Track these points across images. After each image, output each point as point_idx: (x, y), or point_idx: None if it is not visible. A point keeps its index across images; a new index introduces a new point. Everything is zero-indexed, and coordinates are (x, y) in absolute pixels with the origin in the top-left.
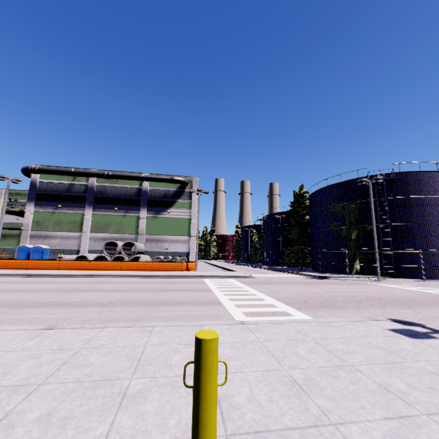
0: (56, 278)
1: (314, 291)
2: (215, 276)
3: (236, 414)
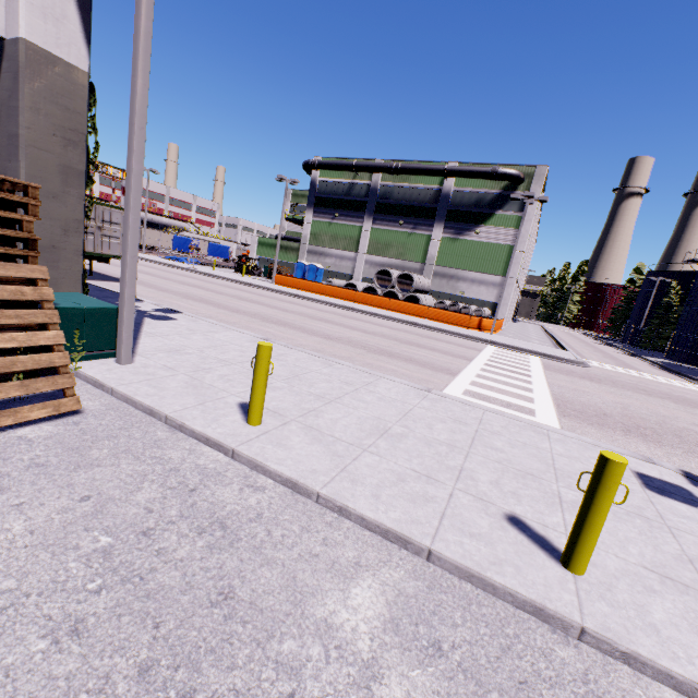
0: (316, 304)
1: (666, 414)
2: (510, 346)
3: (312, 418)
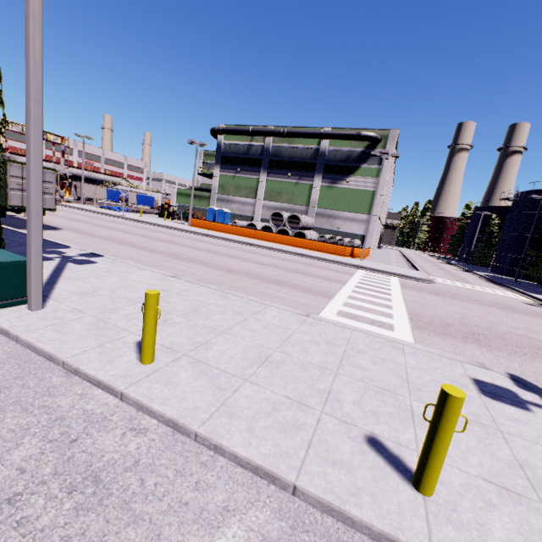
0: (223, 242)
1: (493, 320)
2: (376, 269)
3: (202, 351)
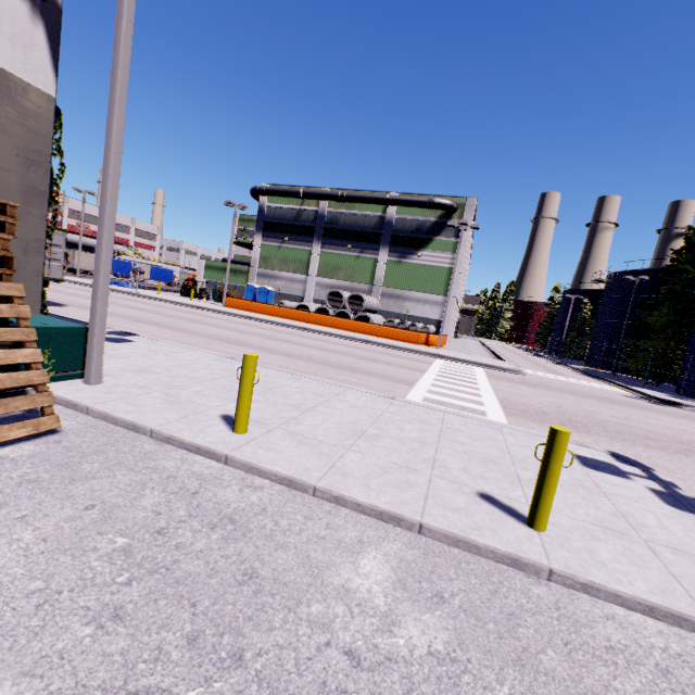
0: (271, 325)
1: (591, 410)
2: (456, 359)
3: (294, 425)
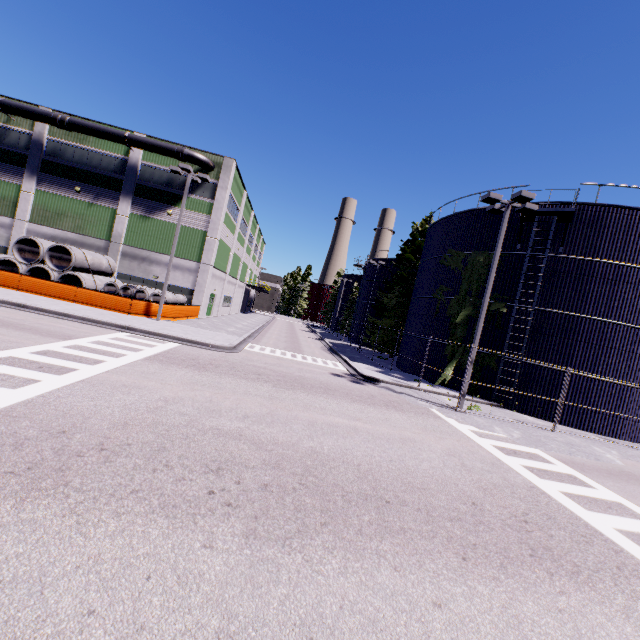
0: None
1: (222, 407)
2: (153, 332)
3: None
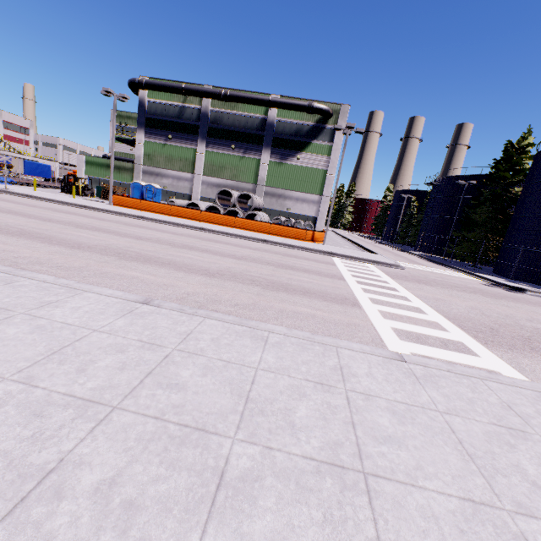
0: (166, 226)
1: (505, 313)
2: (348, 256)
3: None
